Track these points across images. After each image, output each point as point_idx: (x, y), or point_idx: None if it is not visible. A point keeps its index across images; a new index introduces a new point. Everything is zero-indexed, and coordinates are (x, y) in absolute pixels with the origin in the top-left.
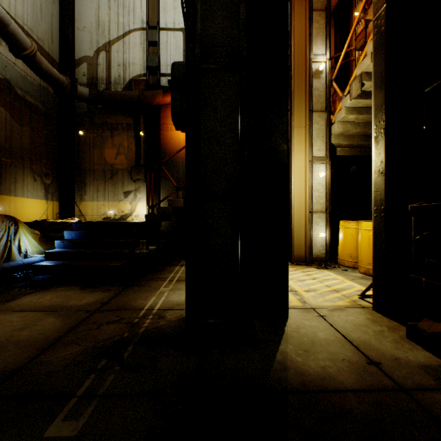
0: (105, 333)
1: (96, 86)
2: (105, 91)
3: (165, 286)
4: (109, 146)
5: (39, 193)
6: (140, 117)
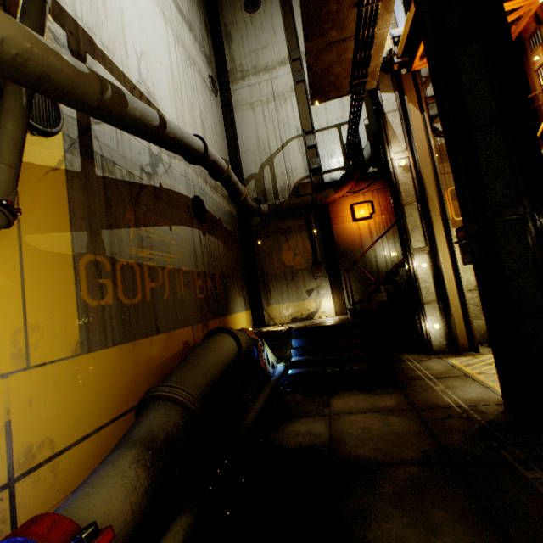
0: (457, 425)
1: (265, 198)
2: (280, 203)
3: (435, 385)
4: (286, 249)
5: (242, 305)
6: (310, 216)
